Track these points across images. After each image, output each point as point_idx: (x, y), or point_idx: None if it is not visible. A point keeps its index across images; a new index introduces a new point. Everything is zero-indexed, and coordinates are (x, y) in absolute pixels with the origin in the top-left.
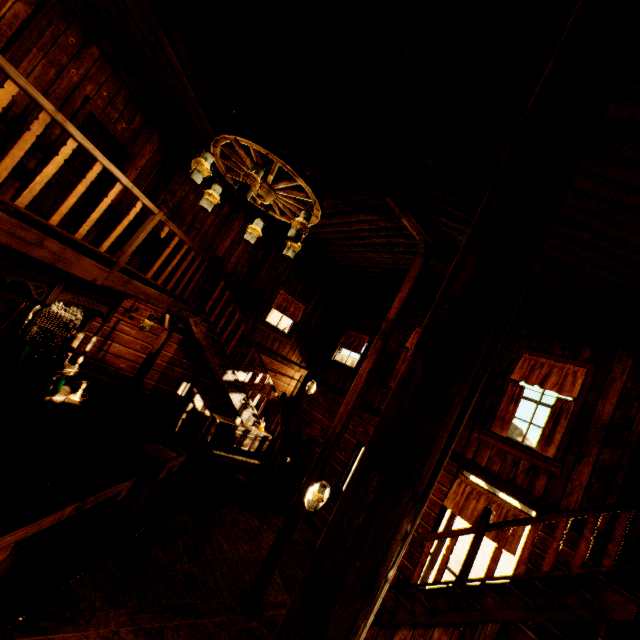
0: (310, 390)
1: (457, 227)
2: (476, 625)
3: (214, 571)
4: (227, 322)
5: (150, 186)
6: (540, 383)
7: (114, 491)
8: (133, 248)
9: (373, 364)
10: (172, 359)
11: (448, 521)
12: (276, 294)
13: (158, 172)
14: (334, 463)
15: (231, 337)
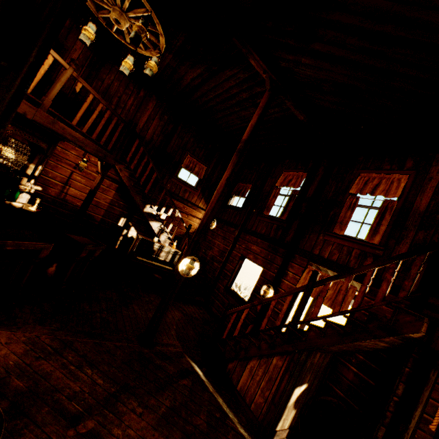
0: (212, 226)
1: (292, 58)
2: (302, 351)
3: (125, 321)
4: (149, 176)
5: (84, 75)
6: (371, 192)
7: (34, 246)
8: (53, 95)
9: (230, 173)
10: (112, 201)
11: (308, 310)
12: (184, 157)
13: (89, 64)
14: (226, 271)
15: (153, 187)
